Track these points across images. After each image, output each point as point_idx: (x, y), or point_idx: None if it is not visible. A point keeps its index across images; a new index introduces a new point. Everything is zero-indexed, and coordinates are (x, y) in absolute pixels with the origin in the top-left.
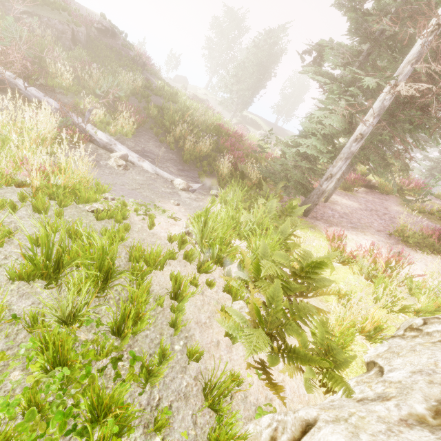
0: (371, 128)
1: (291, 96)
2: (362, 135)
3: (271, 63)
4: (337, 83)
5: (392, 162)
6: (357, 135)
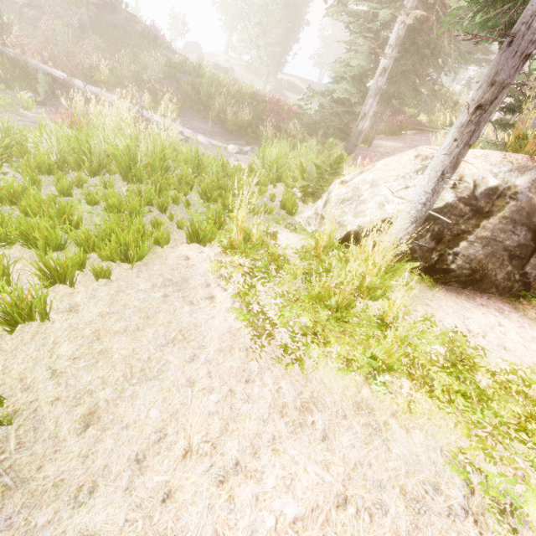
0: (391, 60)
1: (333, 40)
2: (385, 69)
3: (300, 2)
4: (361, 19)
5: (447, 98)
6: (381, 69)
